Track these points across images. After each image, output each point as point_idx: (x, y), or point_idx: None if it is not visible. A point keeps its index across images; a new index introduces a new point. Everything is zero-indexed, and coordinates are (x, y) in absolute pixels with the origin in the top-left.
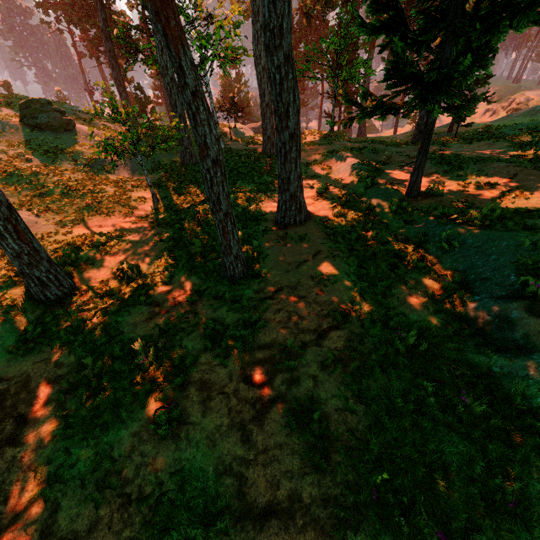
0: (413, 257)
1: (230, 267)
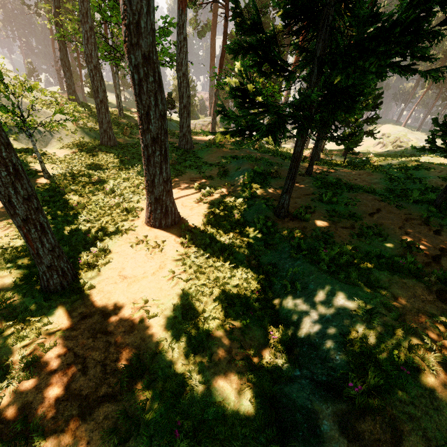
0: (252, 295)
1: (44, 277)
